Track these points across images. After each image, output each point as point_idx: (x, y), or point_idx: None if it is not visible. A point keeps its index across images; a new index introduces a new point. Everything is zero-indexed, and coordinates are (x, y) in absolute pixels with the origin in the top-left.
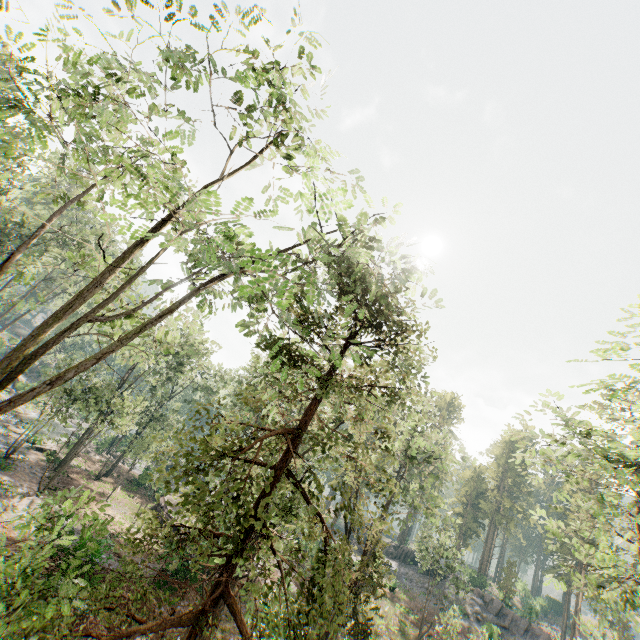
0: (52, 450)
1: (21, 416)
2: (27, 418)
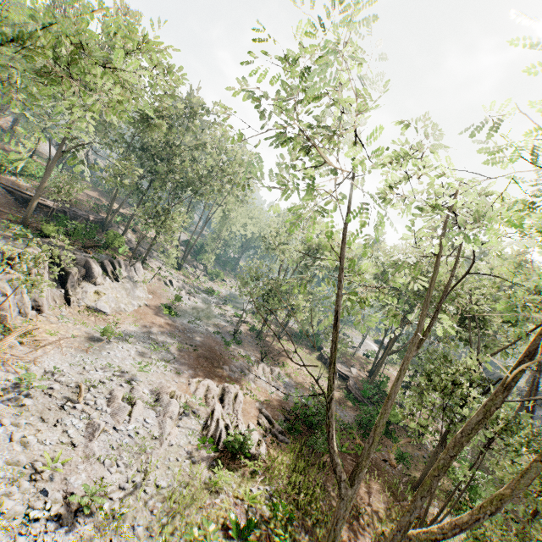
0: (248, 321)
1: (220, 295)
2: (223, 296)
